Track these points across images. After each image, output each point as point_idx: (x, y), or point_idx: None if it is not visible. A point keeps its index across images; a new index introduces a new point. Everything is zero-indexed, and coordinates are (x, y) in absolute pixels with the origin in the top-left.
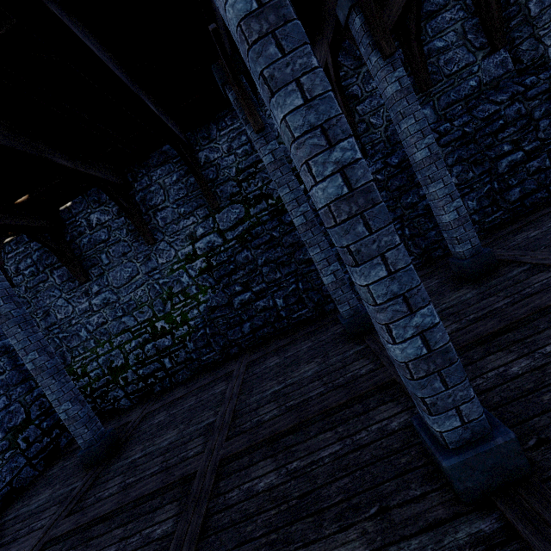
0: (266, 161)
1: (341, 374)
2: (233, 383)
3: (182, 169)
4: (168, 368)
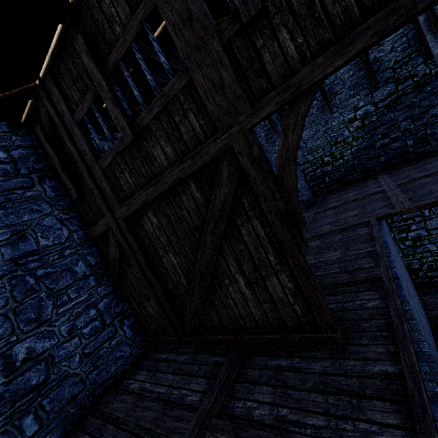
0: (436, 52)
1: None
2: (381, 178)
3: (357, 67)
4: (327, 183)
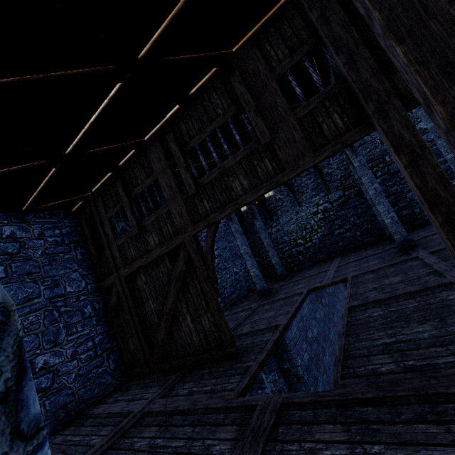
0: (356, 177)
1: (382, 249)
2: (336, 260)
3: (315, 177)
4: (301, 260)
